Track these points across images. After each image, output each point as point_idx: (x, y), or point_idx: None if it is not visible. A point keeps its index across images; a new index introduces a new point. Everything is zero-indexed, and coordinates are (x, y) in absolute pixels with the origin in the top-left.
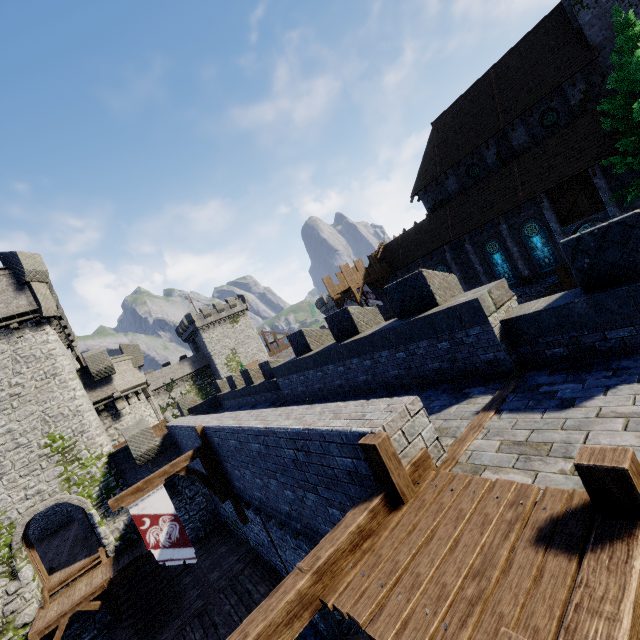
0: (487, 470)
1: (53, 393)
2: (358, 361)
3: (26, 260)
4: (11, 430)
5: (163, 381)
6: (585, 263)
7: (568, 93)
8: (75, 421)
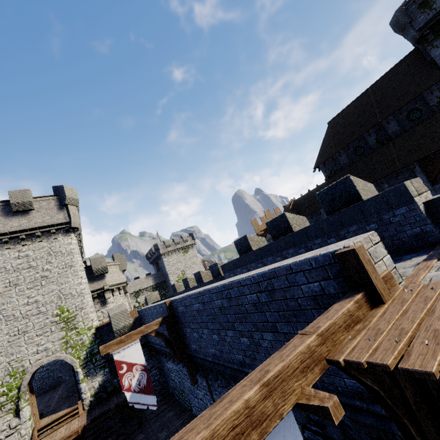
0: None
1: (68, 278)
2: (294, 250)
3: (68, 191)
4: (37, 301)
5: (133, 289)
6: None
7: (427, 98)
8: (78, 300)
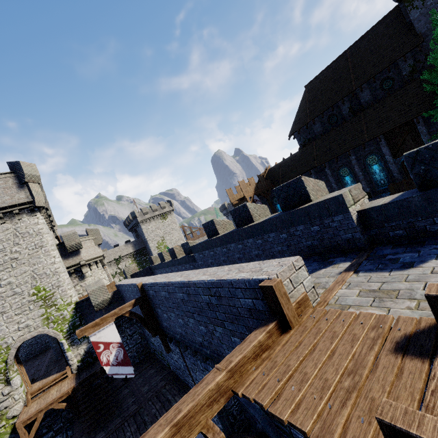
0: (351, 308)
1: (40, 259)
2: (252, 240)
3: (26, 167)
4: (10, 282)
5: (114, 257)
6: (421, 169)
7: (401, 67)
8: (54, 278)
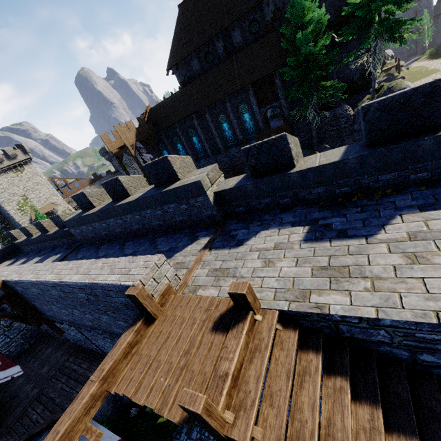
0: (200, 288)
1: None
2: (131, 216)
3: None
4: None
5: None
6: (252, 162)
7: (265, 10)
8: None
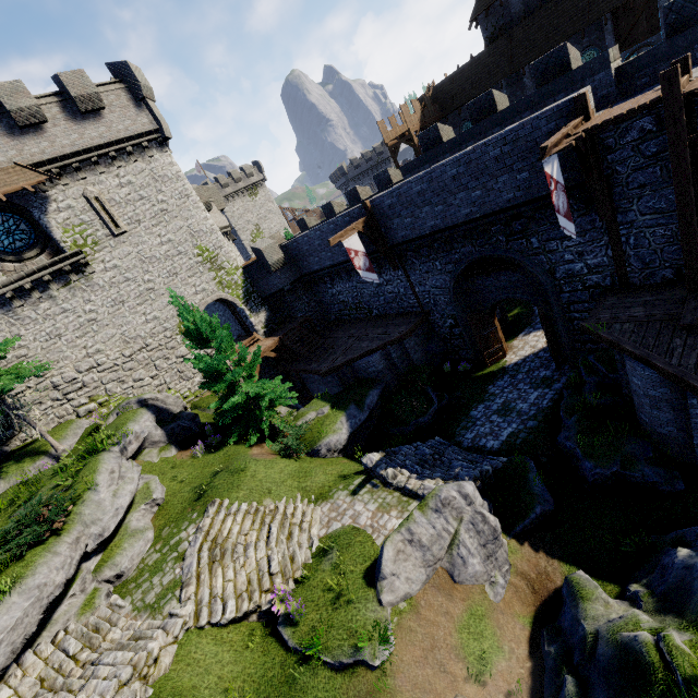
0: None
1: (191, 212)
2: (499, 129)
3: (136, 73)
4: (171, 240)
5: None
6: (672, 19)
7: None
8: (213, 238)
